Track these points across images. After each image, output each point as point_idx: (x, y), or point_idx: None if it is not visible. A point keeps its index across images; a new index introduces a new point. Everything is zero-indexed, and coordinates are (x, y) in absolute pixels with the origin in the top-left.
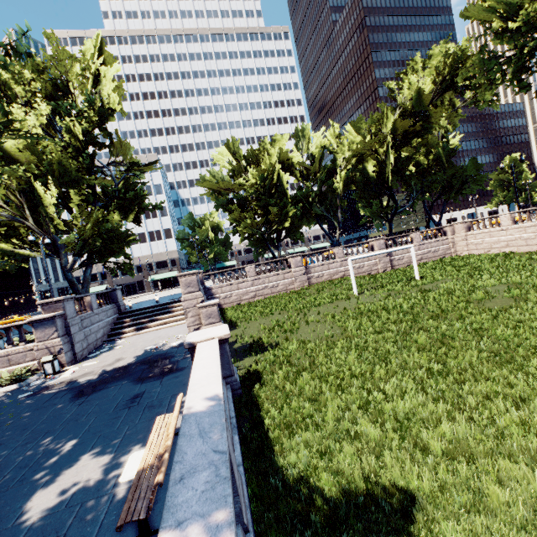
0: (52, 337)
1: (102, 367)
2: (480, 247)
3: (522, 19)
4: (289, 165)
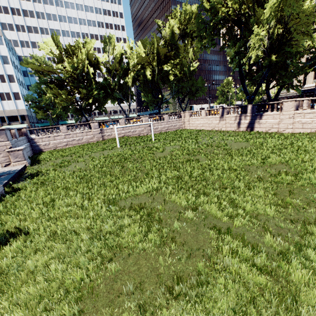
0: None
1: None
2: (193, 126)
3: (211, 5)
4: (95, 62)
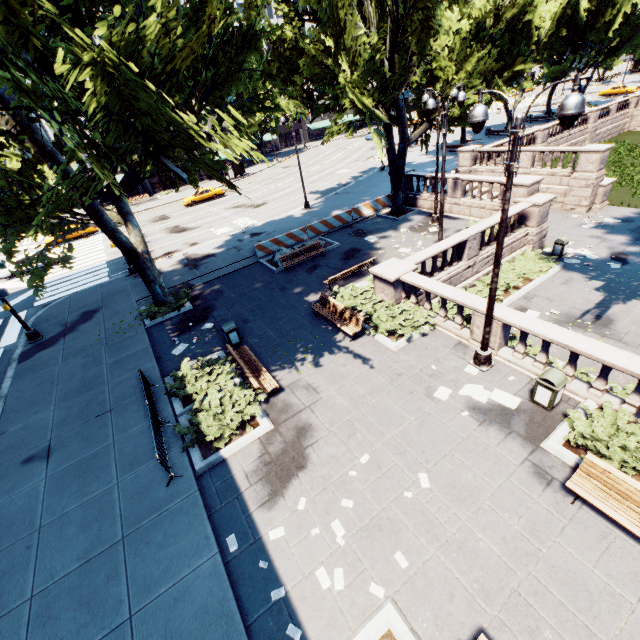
0: (543, 222)
1: (609, 243)
2: None
3: None
4: None
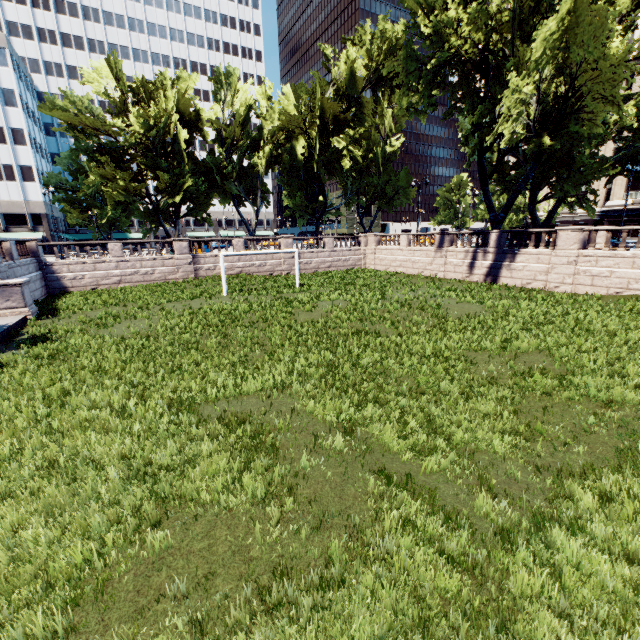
0: None
1: None
2: (383, 264)
3: (432, 27)
4: (193, 119)
